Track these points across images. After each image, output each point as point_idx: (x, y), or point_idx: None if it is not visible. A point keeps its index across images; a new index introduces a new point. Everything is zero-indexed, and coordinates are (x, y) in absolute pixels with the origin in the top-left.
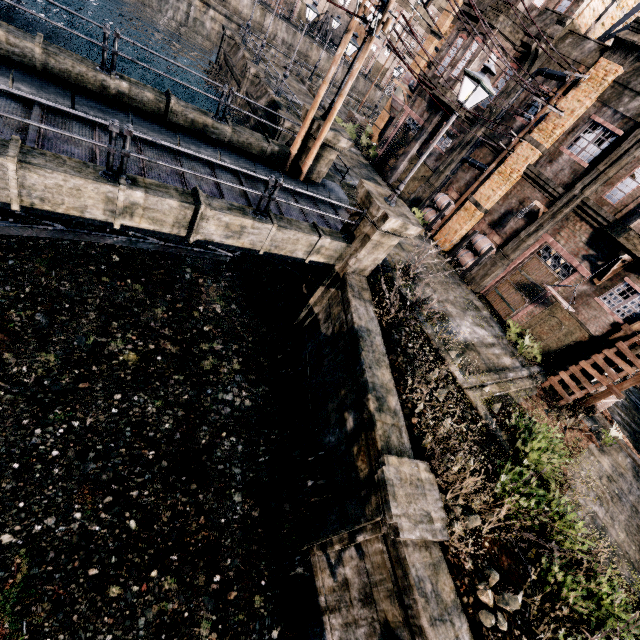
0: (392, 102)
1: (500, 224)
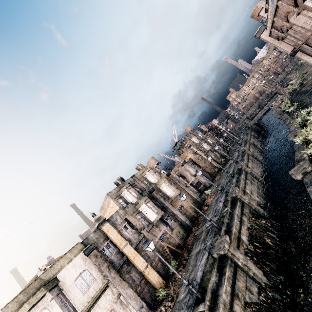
0: None
1: None
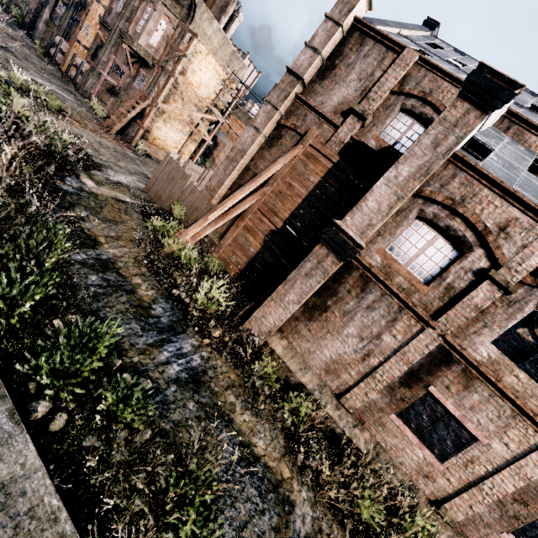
0: None
1: (95, 56)
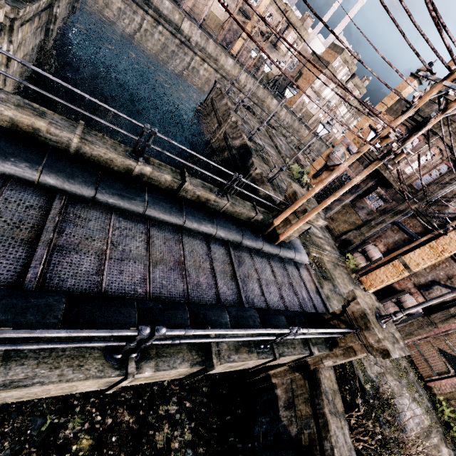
0: (330, 155)
1: (426, 288)
